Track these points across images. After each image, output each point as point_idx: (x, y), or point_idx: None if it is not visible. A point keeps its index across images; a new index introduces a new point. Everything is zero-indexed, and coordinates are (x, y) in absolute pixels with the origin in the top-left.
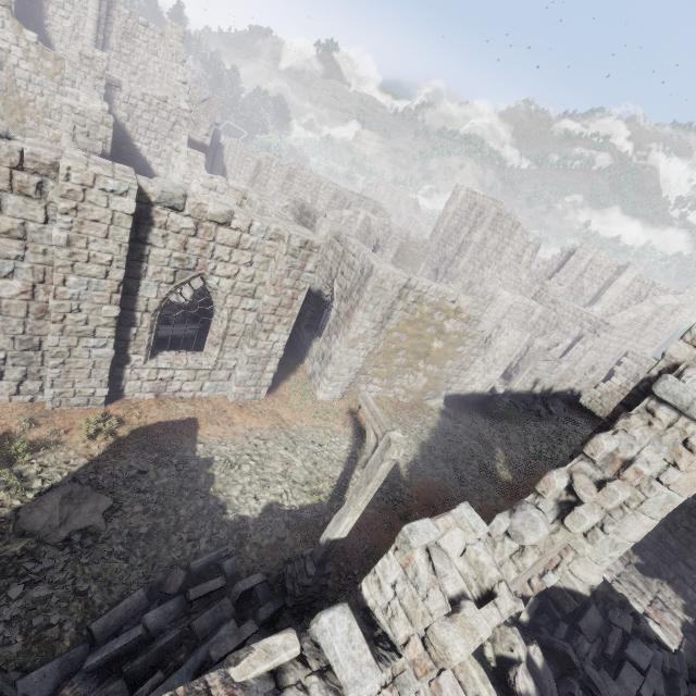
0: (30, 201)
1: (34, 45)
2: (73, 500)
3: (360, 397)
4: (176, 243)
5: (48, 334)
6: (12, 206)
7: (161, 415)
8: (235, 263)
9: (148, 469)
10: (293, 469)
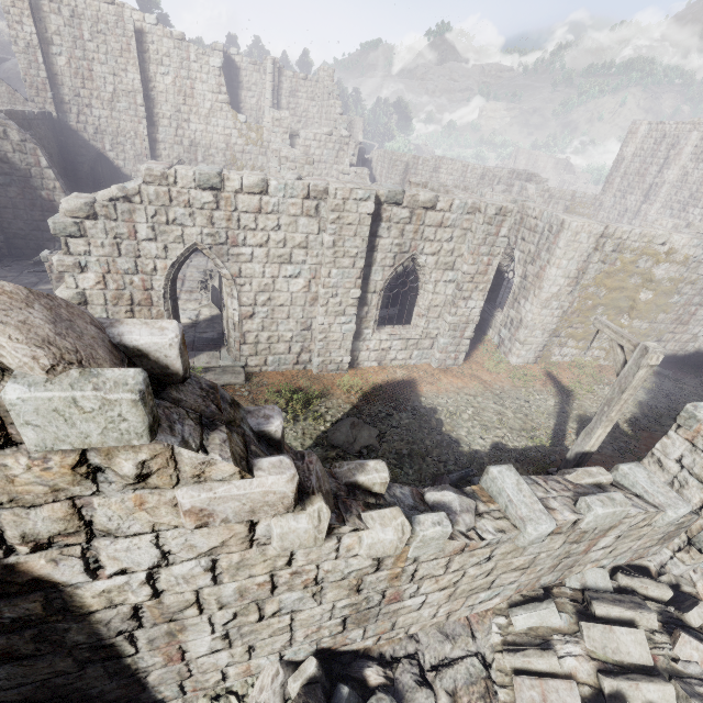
0: (311, 220)
1: (244, 124)
2: (355, 428)
3: (597, 323)
4: (396, 231)
5: (317, 316)
6: (302, 225)
7: (386, 378)
8: (438, 241)
9: (392, 413)
10: (506, 418)
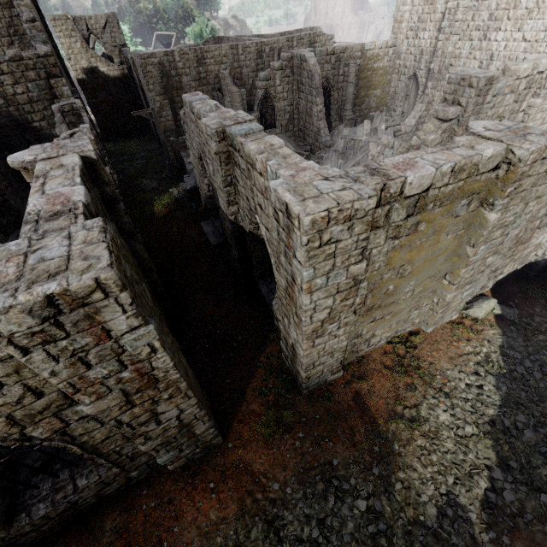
0: None
1: None
2: None
3: None
4: None
5: None
6: None
7: None
8: None
9: None
10: None
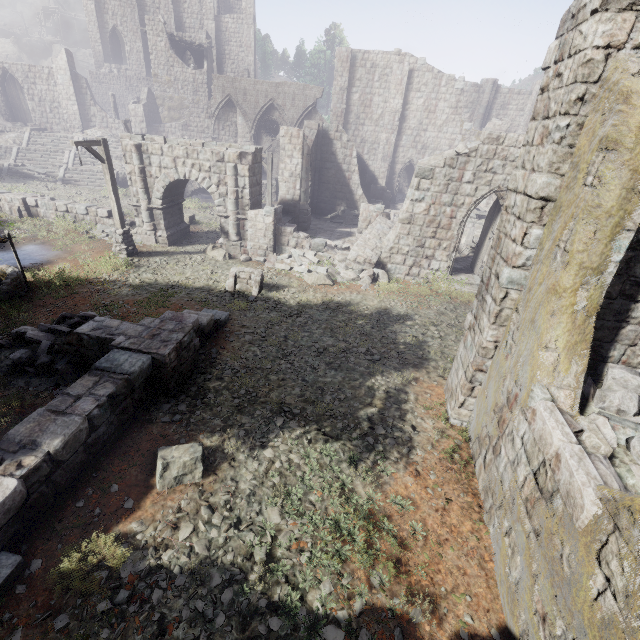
0: None
1: (468, 130)
2: None
3: None
4: None
5: None
6: None
7: None
8: None
9: None
10: None
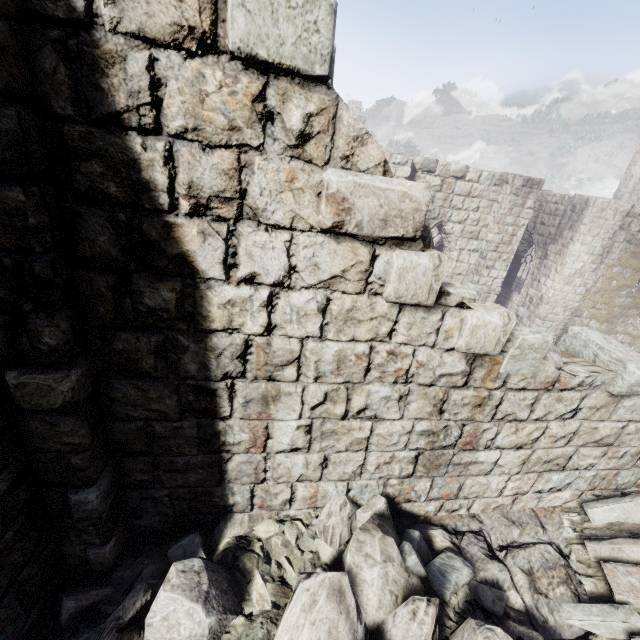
0: None
1: None
2: None
3: None
4: None
5: None
6: None
7: None
8: (466, 210)
9: None
10: None
